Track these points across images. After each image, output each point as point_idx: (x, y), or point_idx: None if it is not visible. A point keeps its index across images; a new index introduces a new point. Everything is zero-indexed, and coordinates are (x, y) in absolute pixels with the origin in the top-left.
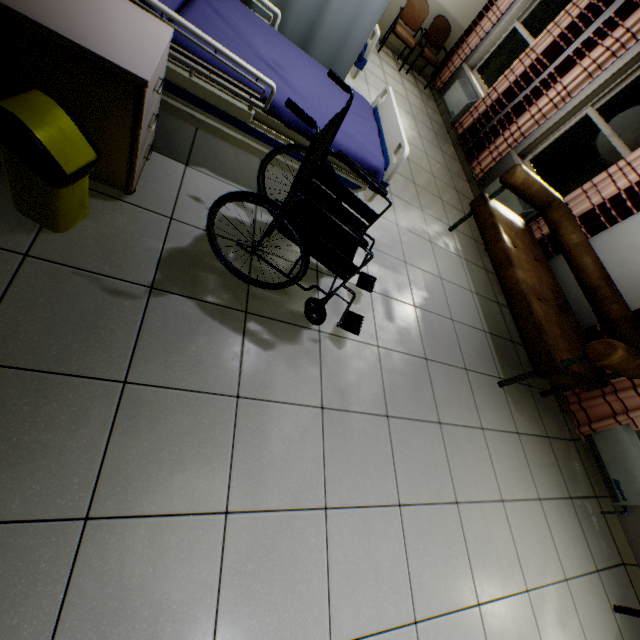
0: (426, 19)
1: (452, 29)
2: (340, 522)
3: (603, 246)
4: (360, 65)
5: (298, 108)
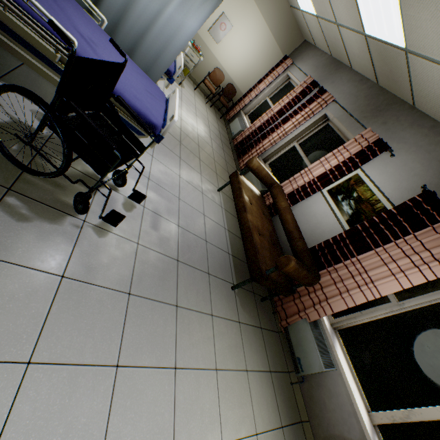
0: (223, 83)
1: (237, 92)
2: (42, 377)
3: (298, 212)
4: (170, 81)
5: (58, 28)
